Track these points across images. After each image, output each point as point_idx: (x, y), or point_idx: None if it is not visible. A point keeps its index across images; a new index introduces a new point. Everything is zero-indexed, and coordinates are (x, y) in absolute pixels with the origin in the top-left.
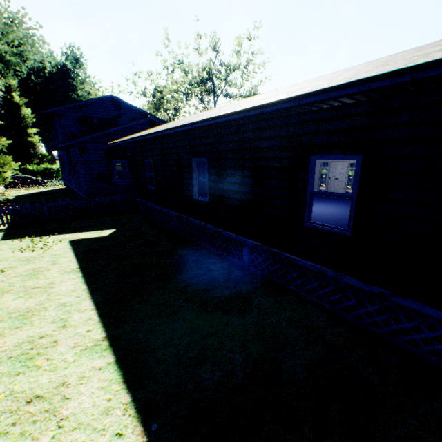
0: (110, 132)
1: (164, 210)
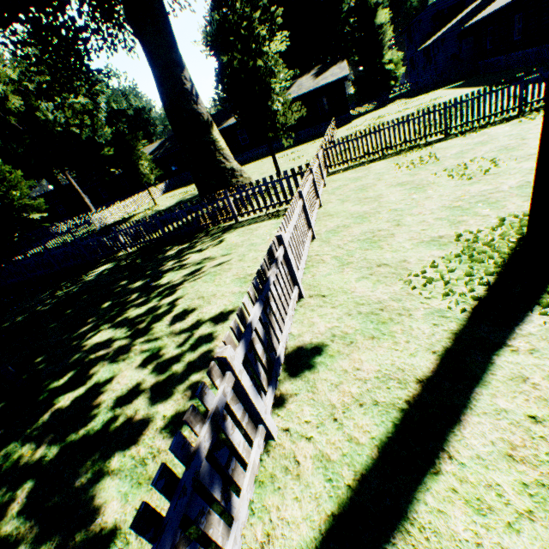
0: (463, 19)
1: (496, 58)
